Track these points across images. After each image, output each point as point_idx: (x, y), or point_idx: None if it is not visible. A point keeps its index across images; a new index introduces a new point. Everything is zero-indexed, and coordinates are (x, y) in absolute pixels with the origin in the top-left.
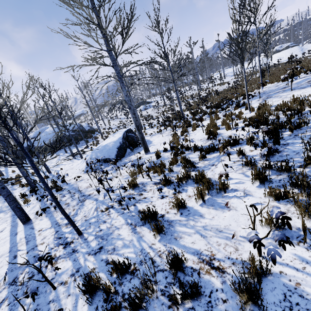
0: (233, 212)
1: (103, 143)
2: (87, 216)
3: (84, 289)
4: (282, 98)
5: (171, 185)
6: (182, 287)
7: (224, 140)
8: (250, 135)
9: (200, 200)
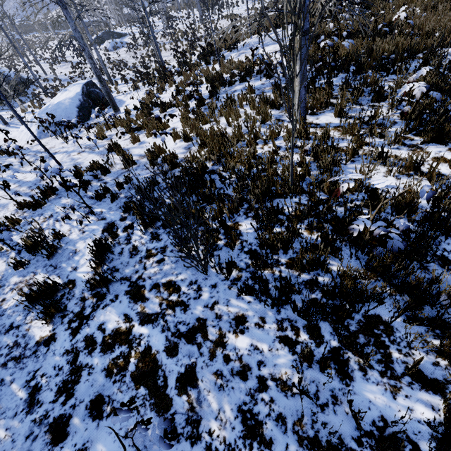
0: (166, 138)
1: (53, 101)
2: (61, 161)
3: (74, 173)
4: (248, 56)
5: (134, 132)
6: (124, 157)
7: (172, 92)
8: (205, 91)
9: (150, 136)
